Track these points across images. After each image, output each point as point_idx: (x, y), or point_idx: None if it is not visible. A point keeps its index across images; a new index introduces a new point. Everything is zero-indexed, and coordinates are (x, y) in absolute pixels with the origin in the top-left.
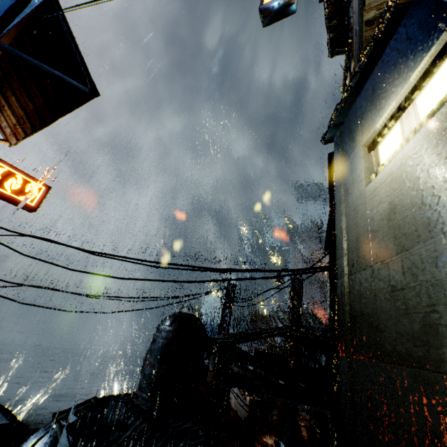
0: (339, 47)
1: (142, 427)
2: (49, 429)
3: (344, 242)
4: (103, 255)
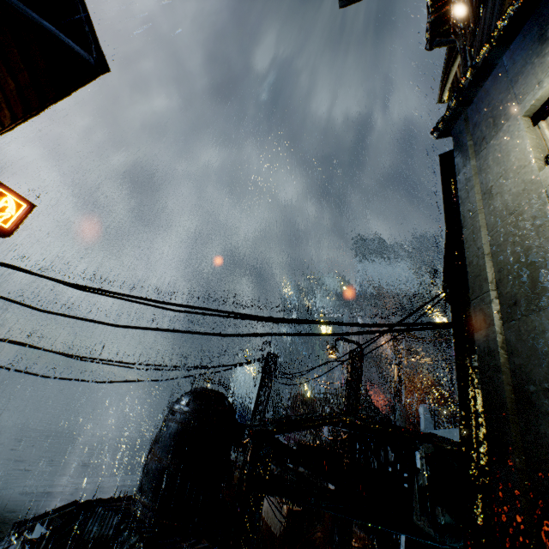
0: (442, 36)
1: (138, 547)
2: (6, 546)
3: (489, 270)
4: (93, 291)
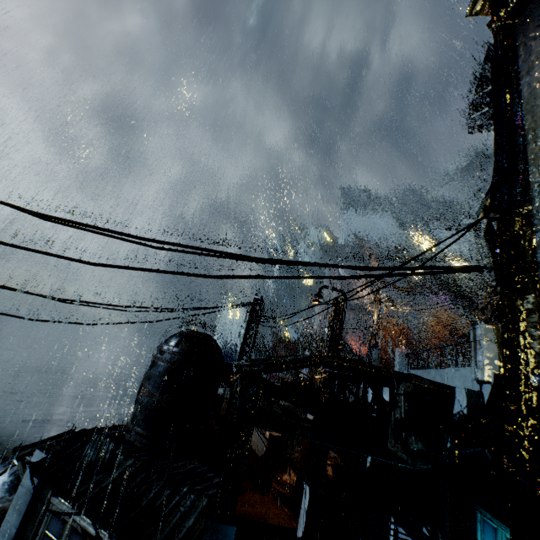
0: None
1: (134, 468)
2: (9, 466)
3: None
4: (65, 221)
